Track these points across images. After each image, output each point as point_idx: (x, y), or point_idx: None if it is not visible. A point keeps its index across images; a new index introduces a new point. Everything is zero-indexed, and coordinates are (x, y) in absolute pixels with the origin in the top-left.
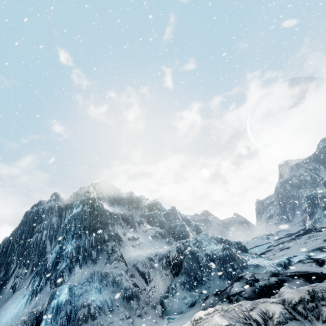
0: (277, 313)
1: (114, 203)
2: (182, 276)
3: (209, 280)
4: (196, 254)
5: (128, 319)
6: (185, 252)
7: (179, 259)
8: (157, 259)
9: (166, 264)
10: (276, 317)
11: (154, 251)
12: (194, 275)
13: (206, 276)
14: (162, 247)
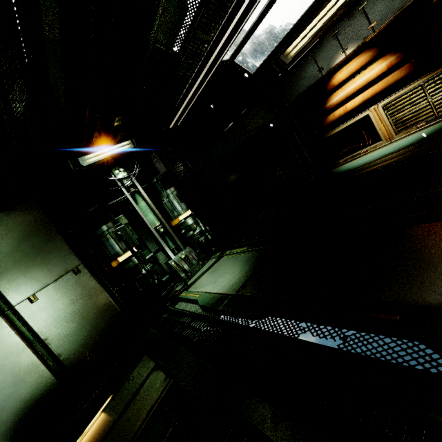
0: None
1: (257, 56)
2: None
3: None
4: None
5: None
6: None
7: None
8: None
9: None
10: None
11: None
12: None
13: None
14: None
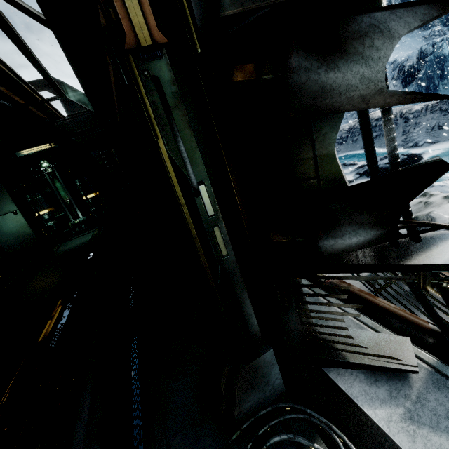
0: (414, 110)
1: None
2: (412, 86)
3: (445, 89)
4: (444, 59)
5: (344, 120)
6: (428, 59)
7: (417, 67)
8: (391, 68)
9: (398, 74)
10: (411, 111)
11: (392, 58)
12: (427, 85)
13: (443, 85)
14: (410, 49)
